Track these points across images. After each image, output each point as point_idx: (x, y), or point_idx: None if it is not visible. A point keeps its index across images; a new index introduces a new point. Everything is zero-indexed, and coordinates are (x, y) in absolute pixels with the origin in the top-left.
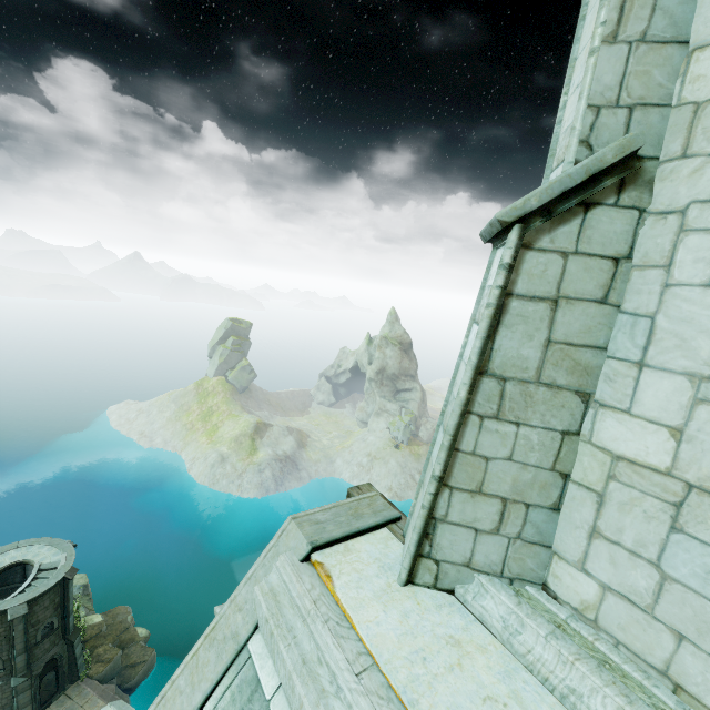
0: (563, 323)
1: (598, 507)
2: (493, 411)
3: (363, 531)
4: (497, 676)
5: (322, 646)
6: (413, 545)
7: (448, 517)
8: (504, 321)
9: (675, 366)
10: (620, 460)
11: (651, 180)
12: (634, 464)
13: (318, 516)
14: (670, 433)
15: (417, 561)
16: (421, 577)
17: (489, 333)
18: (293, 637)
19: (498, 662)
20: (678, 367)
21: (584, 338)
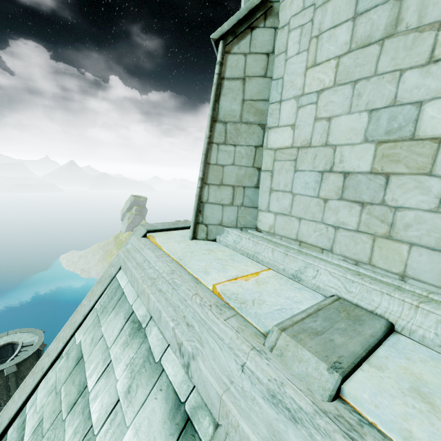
0: (248, 90)
1: (271, 178)
2: (222, 140)
3: (177, 228)
4: (226, 256)
5: (145, 256)
6: (193, 217)
7: (209, 200)
8: (222, 92)
9: (290, 96)
10: (277, 150)
11: (278, 12)
12: (281, 149)
13: (154, 224)
14: (291, 128)
15: (197, 227)
16: (199, 235)
17: (215, 99)
18: (134, 259)
19: (228, 253)
20: (291, 96)
21: (258, 96)
